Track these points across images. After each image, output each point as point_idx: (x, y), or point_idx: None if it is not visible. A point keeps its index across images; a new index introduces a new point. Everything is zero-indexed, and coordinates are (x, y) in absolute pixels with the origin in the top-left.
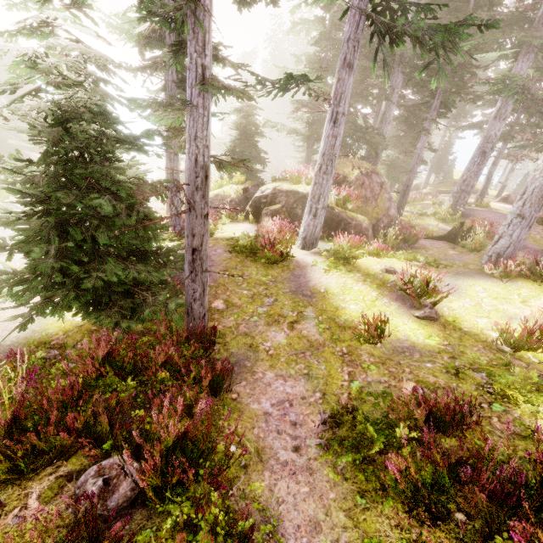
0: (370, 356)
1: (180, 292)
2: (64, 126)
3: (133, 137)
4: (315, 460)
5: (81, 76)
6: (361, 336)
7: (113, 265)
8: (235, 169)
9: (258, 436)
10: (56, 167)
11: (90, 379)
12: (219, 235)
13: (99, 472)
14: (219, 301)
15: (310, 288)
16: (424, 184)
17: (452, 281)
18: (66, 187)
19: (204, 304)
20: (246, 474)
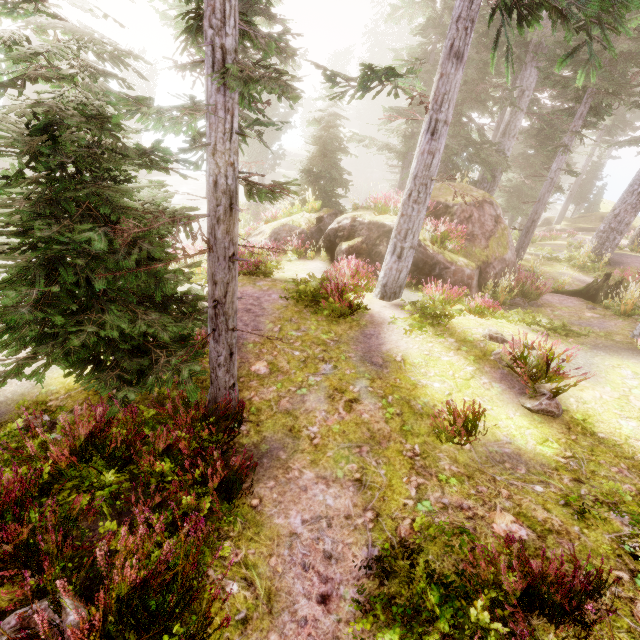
0: (452, 463)
1: (202, 353)
2: (48, 135)
3: (141, 150)
4: (346, 624)
5: (74, 68)
6: (442, 431)
7: (117, 316)
8: (273, 195)
9: (274, 570)
10: (43, 188)
11: (65, 466)
12: (279, 275)
13: (22, 622)
14: (261, 363)
15: (382, 353)
16: (558, 218)
17: (587, 357)
18: (46, 215)
19: (231, 371)
20: (242, 635)
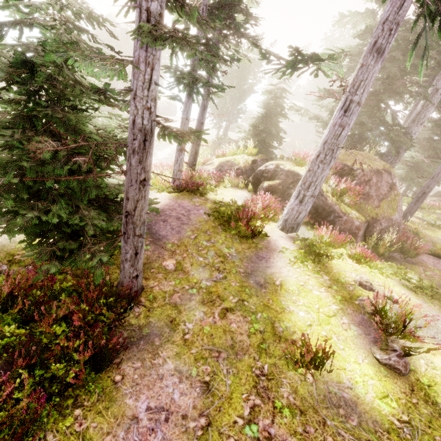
0: (291, 392)
1: (118, 247)
2: (27, 68)
3: (93, 89)
4: None
5: (55, 21)
6: (292, 359)
7: (62, 207)
8: (182, 138)
9: None
10: (24, 107)
11: None
12: (212, 196)
13: None
14: (172, 261)
15: (266, 275)
16: None
17: None
18: (12, 126)
19: (135, 265)
20: None
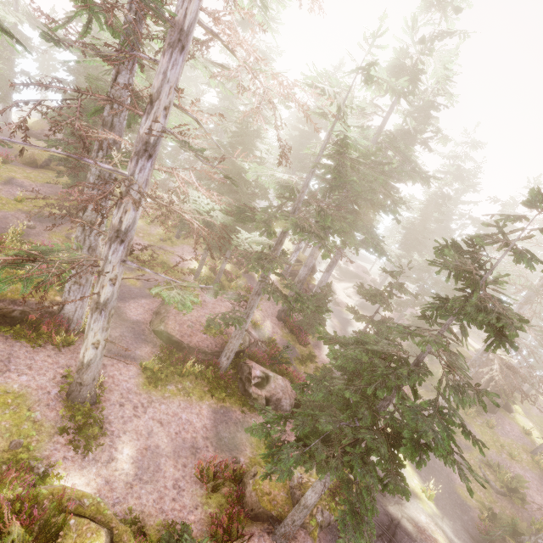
0: None
1: None
2: None
3: None
4: None
5: None
6: None
7: None
8: None
9: None
10: None
11: None
12: None
13: None
14: None
15: None
16: None
17: None
18: None
19: None
20: None
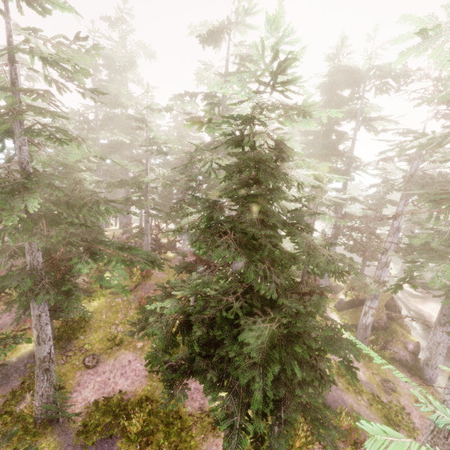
0: None
1: None
2: None
3: None
4: None
5: None
6: None
7: None
8: None
9: None
10: None
11: None
12: None
13: None
14: None
15: None
16: None
17: None
18: None
19: None
20: None
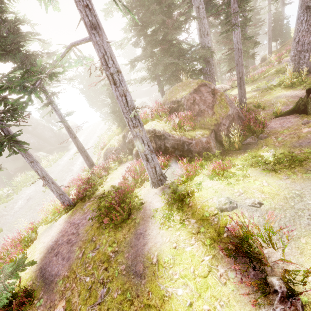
0: None
1: None
2: None
3: None
4: None
5: None
6: None
7: None
8: None
9: None
10: None
11: None
12: (101, 189)
13: None
14: (62, 303)
15: (144, 257)
16: (268, 54)
17: None
18: None
19: None
20: None
